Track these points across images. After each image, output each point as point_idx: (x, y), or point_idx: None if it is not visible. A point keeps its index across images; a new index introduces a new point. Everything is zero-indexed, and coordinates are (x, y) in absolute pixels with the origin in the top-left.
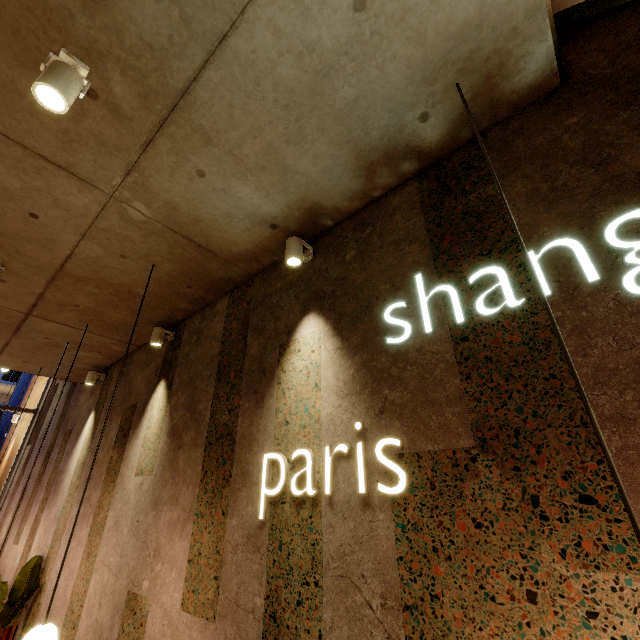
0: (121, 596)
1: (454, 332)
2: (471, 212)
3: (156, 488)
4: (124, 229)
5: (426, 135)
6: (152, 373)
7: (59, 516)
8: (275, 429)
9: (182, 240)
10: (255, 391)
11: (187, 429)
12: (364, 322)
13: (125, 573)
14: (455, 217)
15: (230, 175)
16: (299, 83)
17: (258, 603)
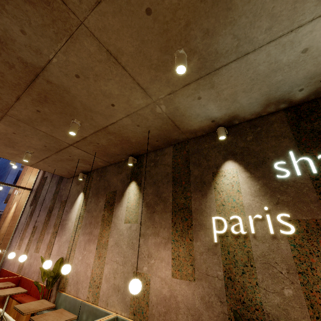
0: (129, 273)
1: (311, 176)
2: (315, 130)
3: (142, 229)
4: (148, 115)
5: (297, 96)
6: (124, 177)
7: (69, 240)
8: (216, 207)
9: (170, 122)
10: (200, 190)
11: (157, 204)
12: (262, 167)
13: (129, 264)
14: (307, 130)
15: (211, 100)
16: (263, 72)
17: (220, 274)
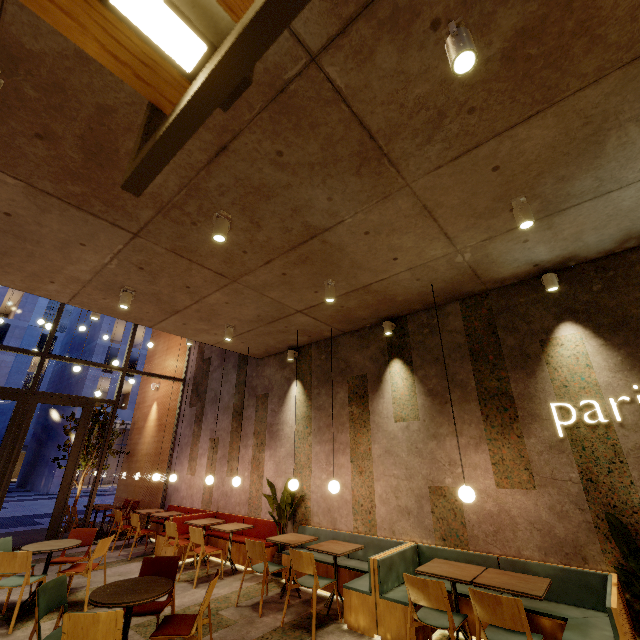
0: (422, 490)
1: None
2: None
3: (429, 428)
4: (440, 266)
5: None
6: (376, 353)
7: (295, 453)
8: (554, 390)
9: (469, 272)
10: (523, 368)
11: (450, 391)
12: (623, 331)
13: (419, 477)
14: None
15: (541, 242)
16: (627, 207)
17: (573, 476)
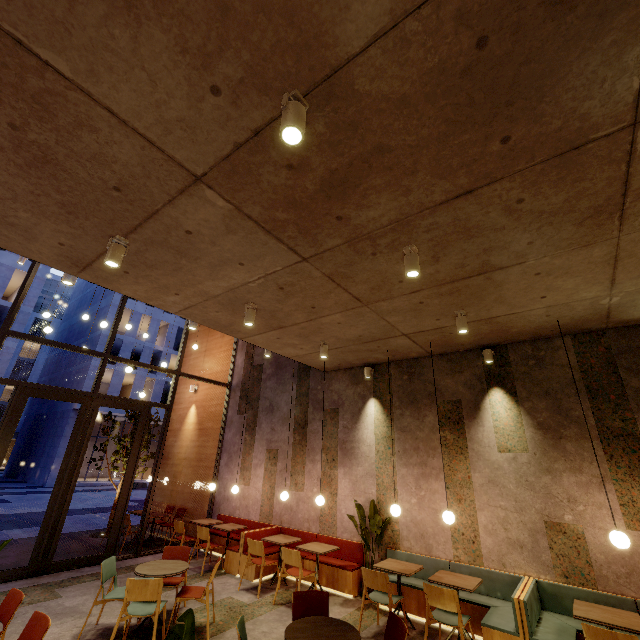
0: (536, 524)
1: None
2: None
3: (542, 462)
4: (581, 306)
5: None
6: (472, 380)
7: (375, 473)
8: None
9: (603, 312)
10: None
11: (564, 426)
12: None
13: (531, 511)
14: None
15: None
16: None
17: None
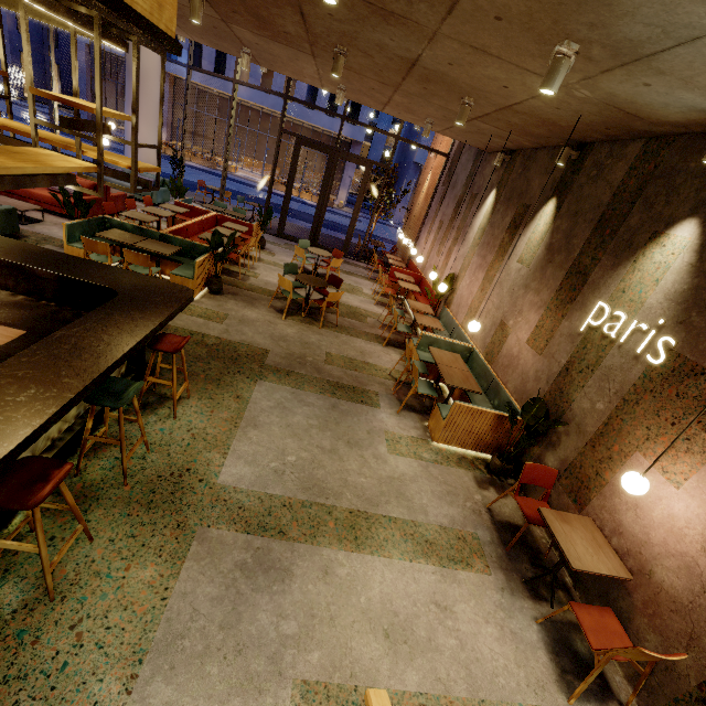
0: (497, 320)
1: None
2: None
3: (528, 278)
4: (566, 99)
5: None
6: (548, 185)
7: (465, 256)
8: (614, 291)
9: (613, 109)
10: (616, 256)
11: (559, 252)
12: None
13: (501, 311)
14: None
15: (676, 88)
16: None
17: (562, 361)
